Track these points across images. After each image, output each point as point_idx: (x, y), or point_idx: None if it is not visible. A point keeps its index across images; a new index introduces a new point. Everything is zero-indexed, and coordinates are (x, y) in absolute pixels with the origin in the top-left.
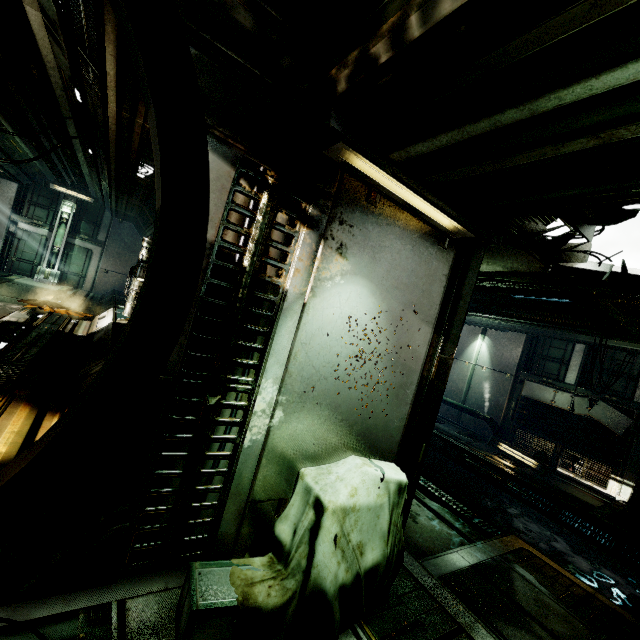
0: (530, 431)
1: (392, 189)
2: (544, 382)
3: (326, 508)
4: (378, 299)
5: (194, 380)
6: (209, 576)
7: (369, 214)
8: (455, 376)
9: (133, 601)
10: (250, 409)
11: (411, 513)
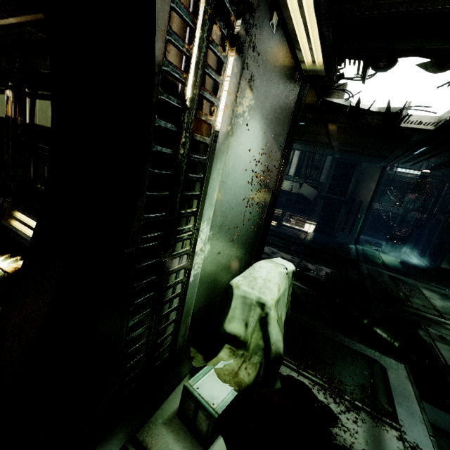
0: None
1: (295, 13)
2: None
3: (269, 306)
4: (263, 133)
5: (151, 243)
6: (205, 386)
7: (269, 41)
8: None
9: (141, 432)
10: (191, 251)
11: None
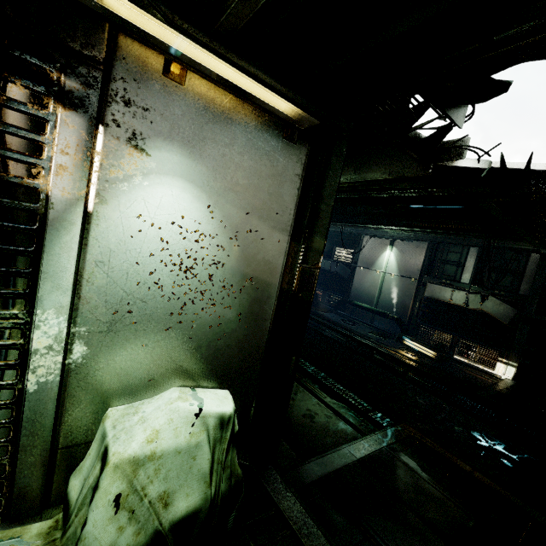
0: (432, 326)
1: (192, 55)
2: (443, 283)
3: (107, 463)
4: (206, 204)
5: None
6: None
7: (172, 94)
8: (368, 284)
9: None
10: (30, 347)
11: (310, 413)
